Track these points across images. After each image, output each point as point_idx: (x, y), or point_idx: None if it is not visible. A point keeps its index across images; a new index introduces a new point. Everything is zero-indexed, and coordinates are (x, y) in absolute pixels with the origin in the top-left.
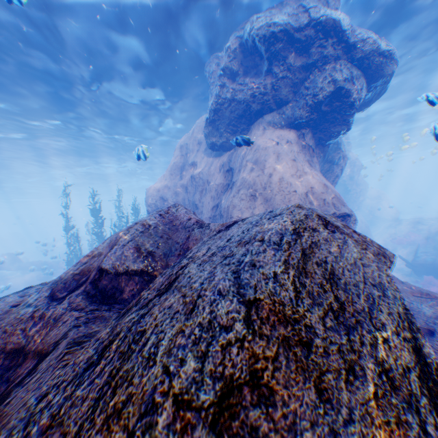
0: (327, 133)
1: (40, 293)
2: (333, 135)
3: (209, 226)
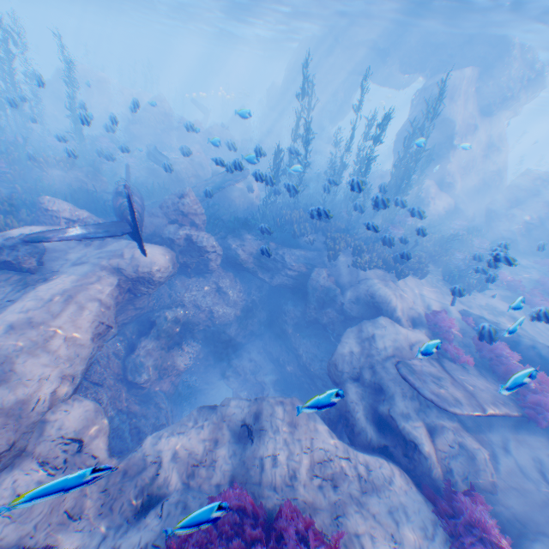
0: None
1: None
2: None
3: None
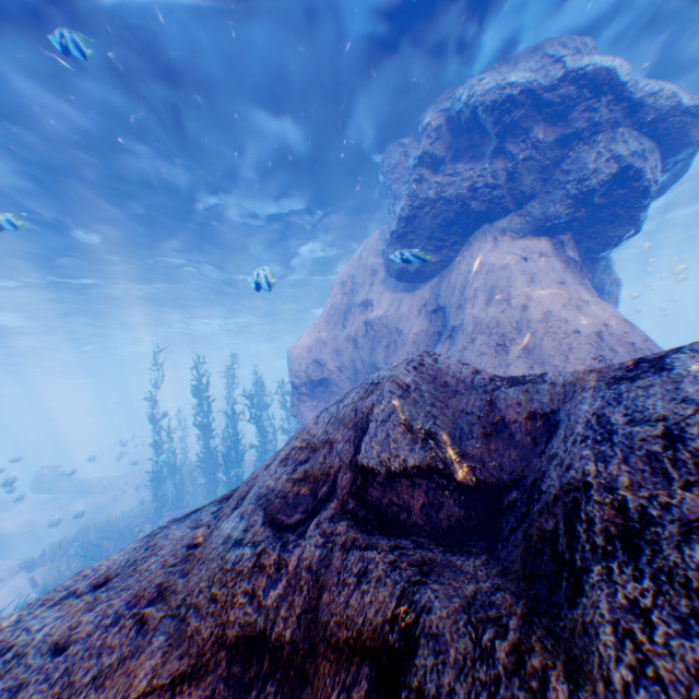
0: (600, 239)
1: (242, 517)
2: (611, 243)
3: (540, 378)
